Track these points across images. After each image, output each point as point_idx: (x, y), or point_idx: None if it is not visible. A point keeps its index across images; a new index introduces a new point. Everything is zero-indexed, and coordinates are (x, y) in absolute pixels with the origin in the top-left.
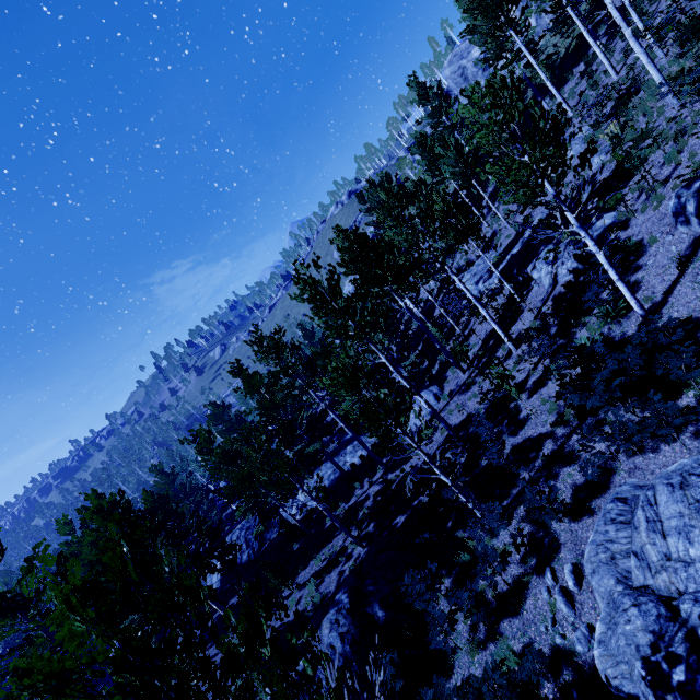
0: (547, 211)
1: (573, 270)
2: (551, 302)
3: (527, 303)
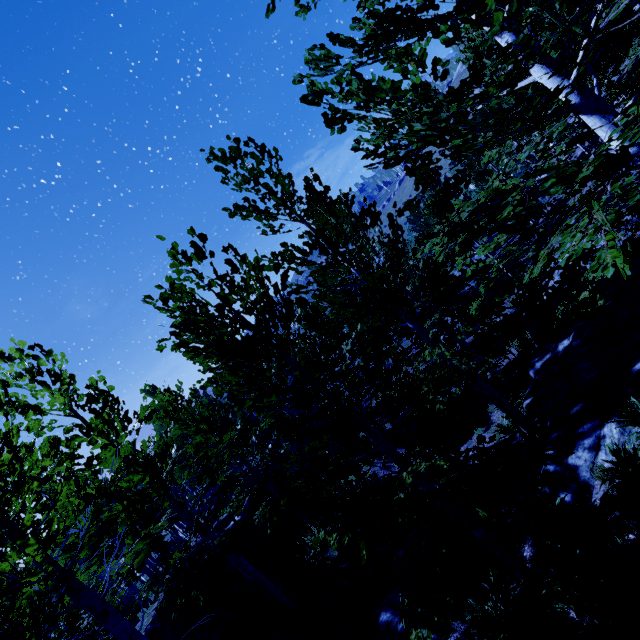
0: None
1: None
2: None
3: None
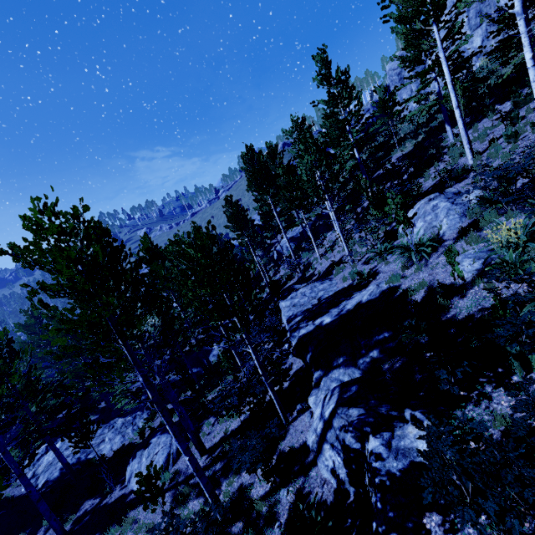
0: (383, 288)
1: (339, 480)
2: (294, 496)
3: (288, 434)
